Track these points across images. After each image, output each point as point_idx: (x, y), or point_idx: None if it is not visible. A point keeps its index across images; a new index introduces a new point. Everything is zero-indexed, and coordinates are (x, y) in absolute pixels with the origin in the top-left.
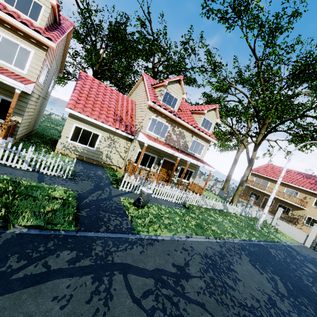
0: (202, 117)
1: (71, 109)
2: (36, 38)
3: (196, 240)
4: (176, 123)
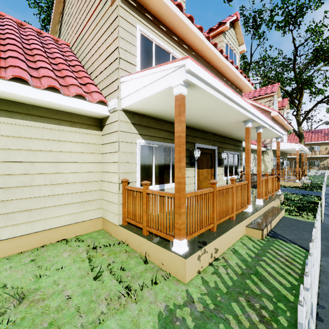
0: (283, 112)
1: None
2: (242, 87)
3: None
4: (278, 124)
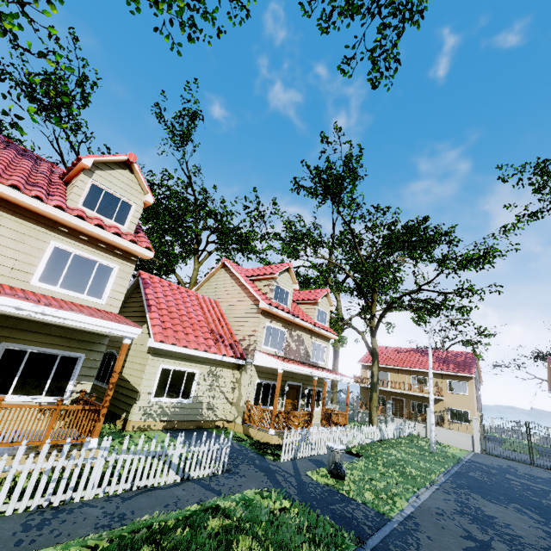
0: (316, 308)
1: (162, 342)
2: (125, 248)
3: (427, 497)
4: (292, 325)
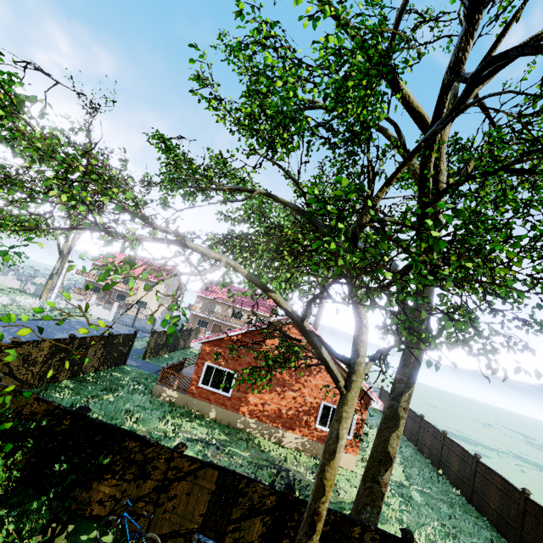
0: None
1: None
2: None
3: None
4: None
